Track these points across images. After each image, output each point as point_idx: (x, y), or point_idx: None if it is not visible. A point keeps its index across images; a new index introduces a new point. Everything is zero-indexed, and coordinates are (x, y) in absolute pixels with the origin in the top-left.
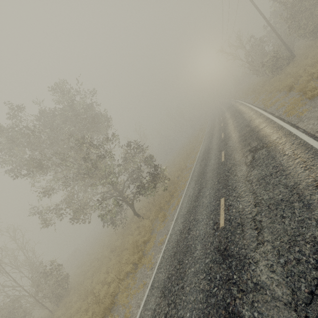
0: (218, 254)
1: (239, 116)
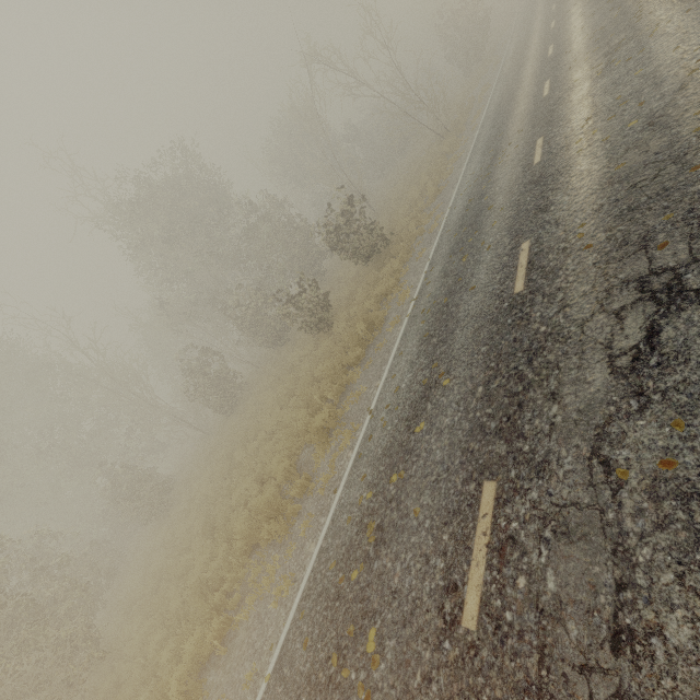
0: None
1: None
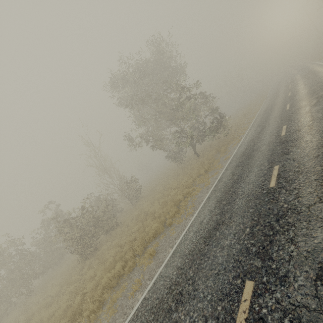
0: (279, 143)
1: (312, 76)
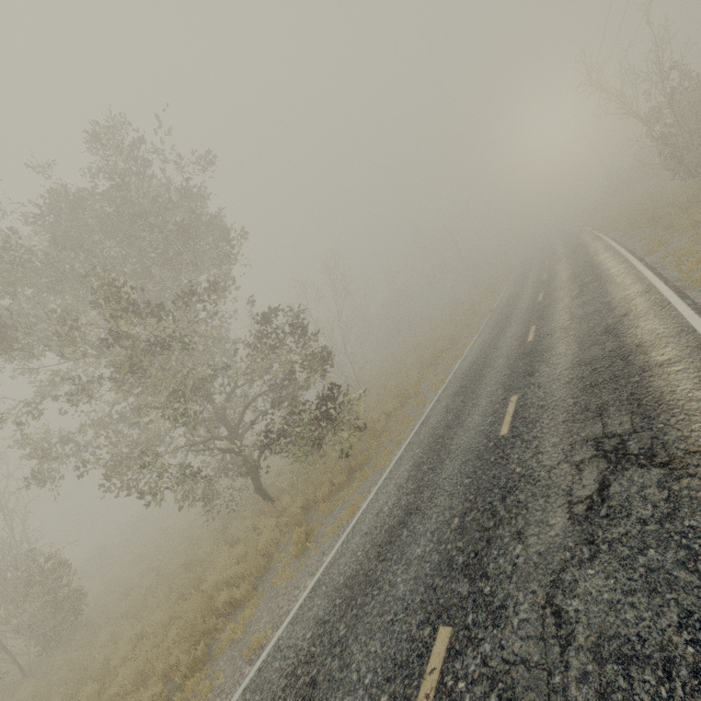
0: None
1: (593, 286)
